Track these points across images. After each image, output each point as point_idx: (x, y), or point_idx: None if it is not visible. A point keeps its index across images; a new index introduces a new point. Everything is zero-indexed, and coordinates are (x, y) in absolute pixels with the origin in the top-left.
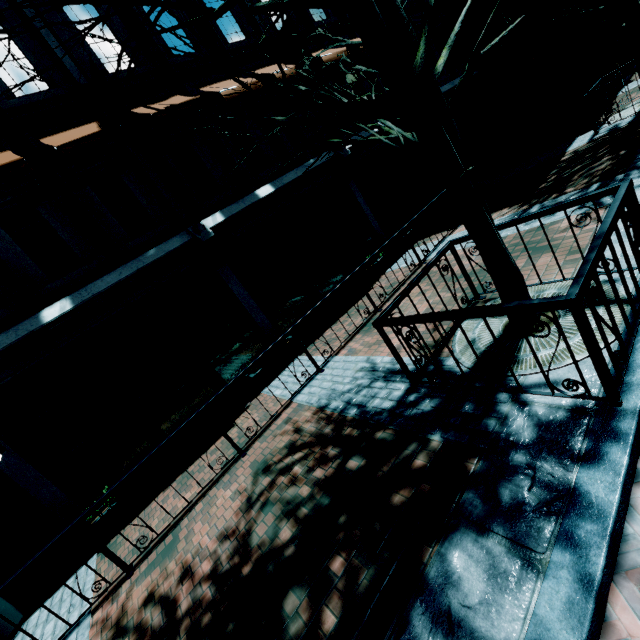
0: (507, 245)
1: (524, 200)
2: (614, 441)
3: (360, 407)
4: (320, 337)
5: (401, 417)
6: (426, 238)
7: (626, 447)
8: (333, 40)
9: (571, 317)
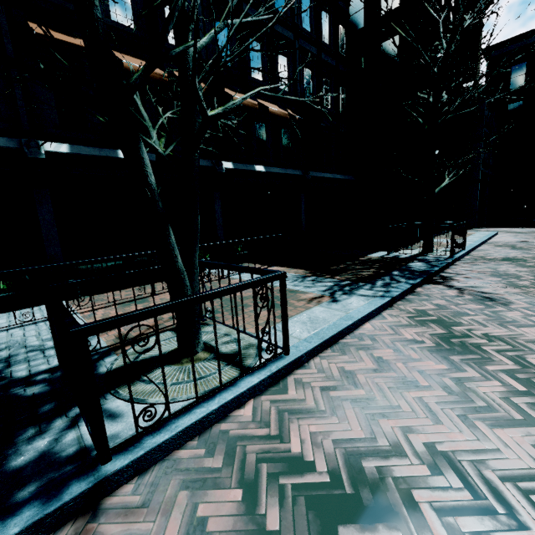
0: (269, 292)
1: (316, 270)
2: (43, 503)
3: (6, 365)
4: (101, 294)
5: (4, 391)
6: (252, 263)
7: (37, 515)
8: (258, 95)
9: (208, 364)
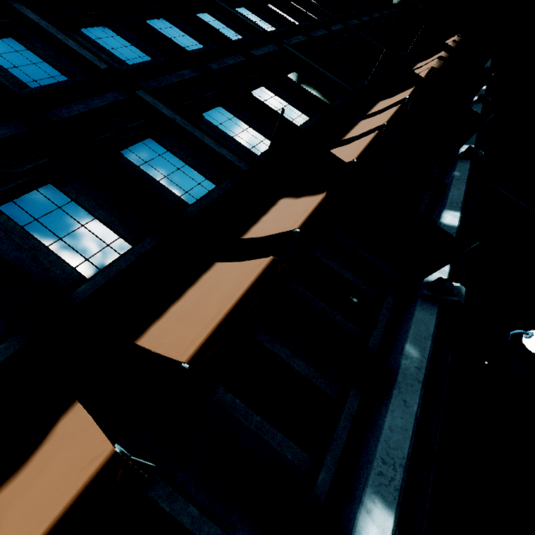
0: None
1: None
2: None
3: None
4: None
5: None
6: None
7: None
8: None
9: None
